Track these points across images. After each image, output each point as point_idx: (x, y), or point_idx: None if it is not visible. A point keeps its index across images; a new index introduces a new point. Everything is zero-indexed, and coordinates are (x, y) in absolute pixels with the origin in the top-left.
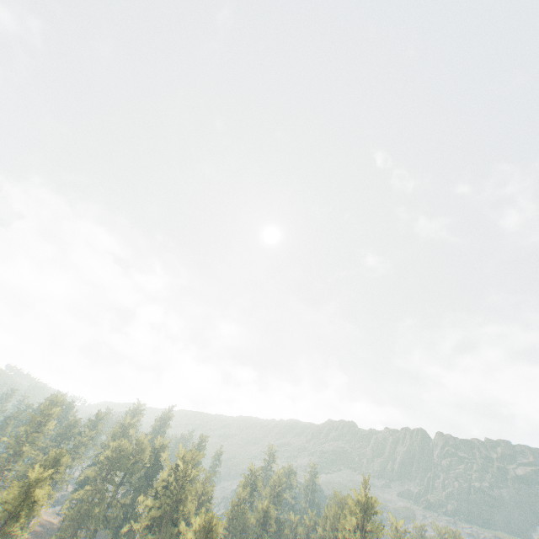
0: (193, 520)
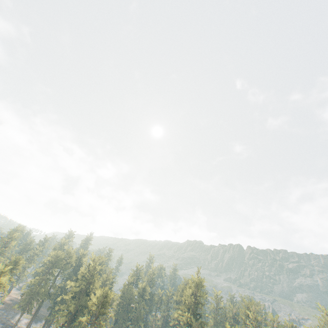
0: (96, 292)
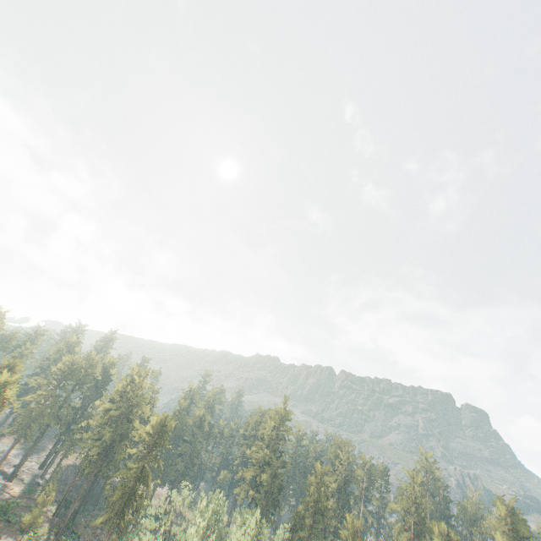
0: (151, 419)
